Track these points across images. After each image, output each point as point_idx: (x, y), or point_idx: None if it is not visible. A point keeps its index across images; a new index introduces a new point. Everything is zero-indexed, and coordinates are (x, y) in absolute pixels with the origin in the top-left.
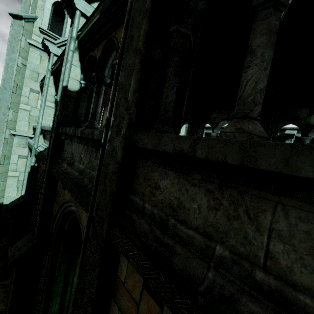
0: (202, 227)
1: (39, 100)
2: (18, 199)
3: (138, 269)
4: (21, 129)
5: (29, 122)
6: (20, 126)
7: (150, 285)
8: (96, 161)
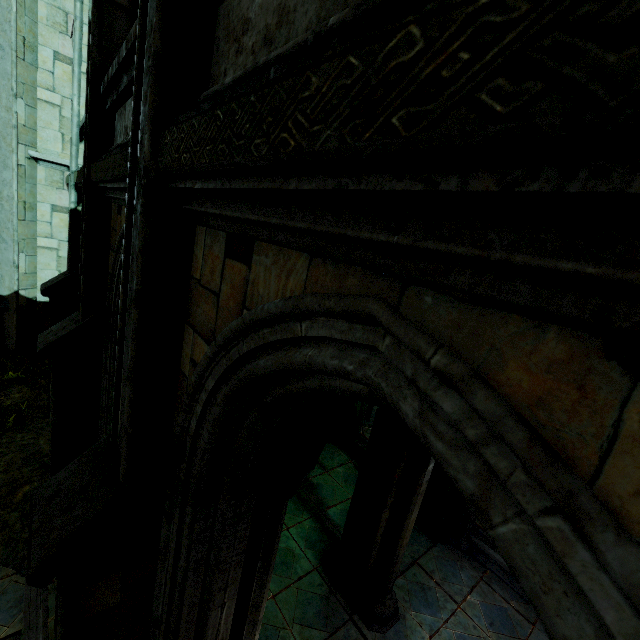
0: (315, 21)
1: None
2: (57, 278)
3: (191, 156)
4: (48, 149)
5: (62, 133)
6: (46, 141)
7: (205, 159)
8: None
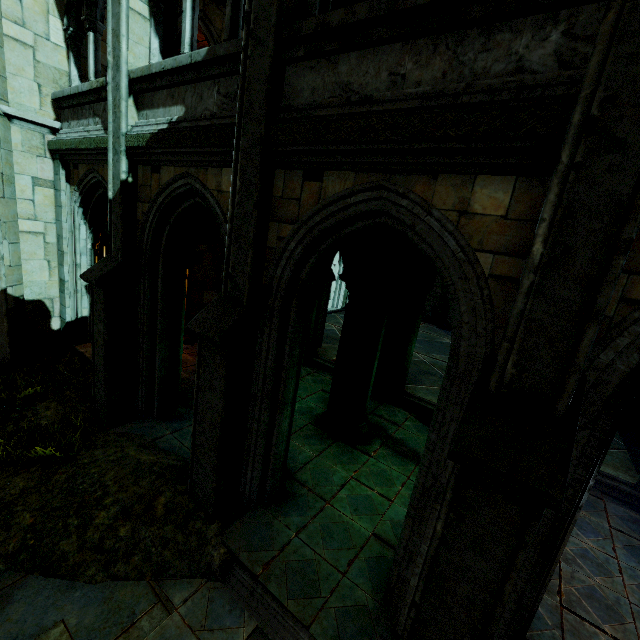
0: None
1: (49, 15)
2: (103, 265)
3: None
4: (22, 103)
5: (38, 83)
6: (19, 93)
7: None
8: (490, 55)
